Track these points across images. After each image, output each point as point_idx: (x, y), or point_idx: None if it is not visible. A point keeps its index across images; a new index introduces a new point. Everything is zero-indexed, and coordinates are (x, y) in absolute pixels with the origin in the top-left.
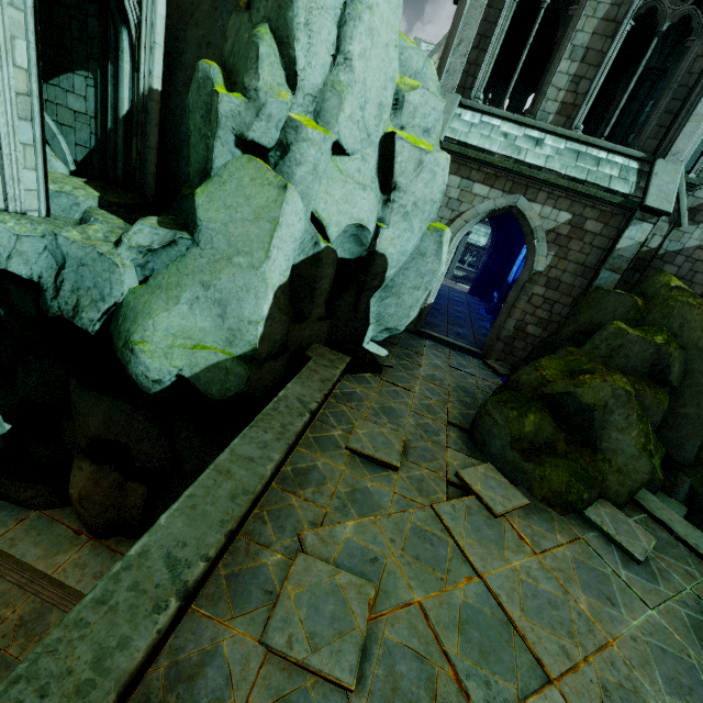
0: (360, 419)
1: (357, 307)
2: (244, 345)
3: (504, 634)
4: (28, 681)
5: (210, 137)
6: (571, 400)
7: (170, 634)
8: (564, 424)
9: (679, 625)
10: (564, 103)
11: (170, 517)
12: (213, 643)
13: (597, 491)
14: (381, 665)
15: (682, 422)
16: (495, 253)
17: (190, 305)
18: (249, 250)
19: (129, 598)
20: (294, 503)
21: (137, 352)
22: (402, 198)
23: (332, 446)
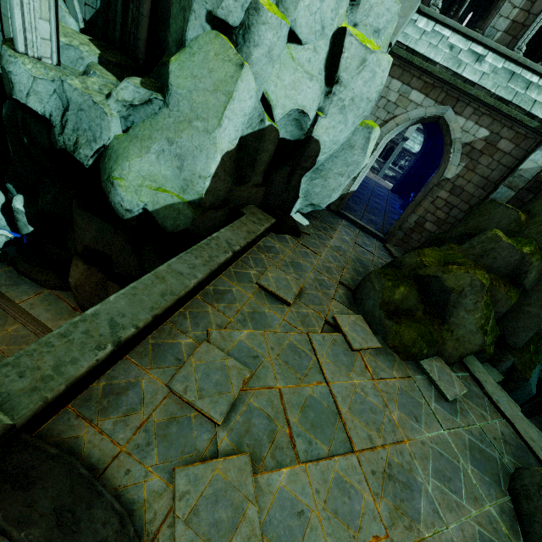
0: (273, 266)
1: (290, 181)
2: (194, 194)
3: (332, 419)
4: (13, 367)
5: (186, 10)
6: (437, 282)
7: (110, 368)
8: (426, 299)
9: (460, 443)
10: (514, 22)
11: (117, 298)
12: (136, 379)
13: (435, 350)
14: (243, 416)
15: (523, 317)
16: (422, 159)
17: (157, 156)
18: (206, 117)
19: (81, 337)
20: (210, 311)
21: (116, 185)
22: (342, 92)
23: (246, 280)
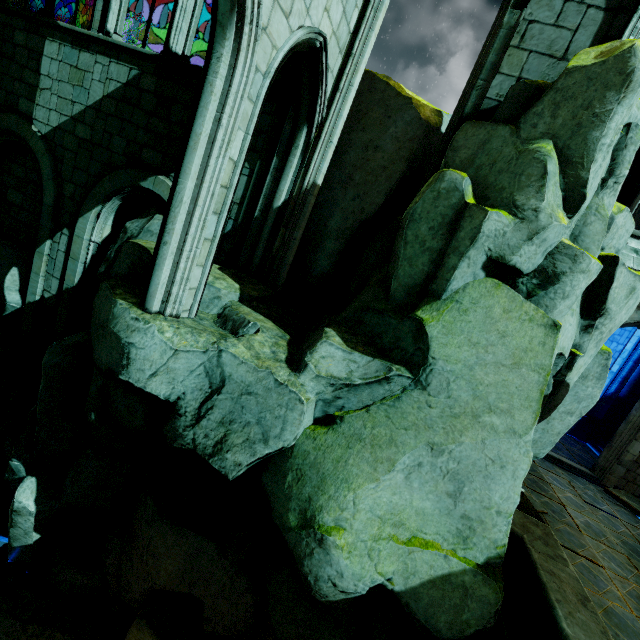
0: None
1: None
2: (486, 546)
3: None
4: None
5: (451, 255)
6: None
7: None
8: None
9: None
10: None
11: None
12: None
13: None
14: None
15: None
16: None
17: (407, 474)
18: (507, 408)
19: None
20: None
21: (329, 545)
22: (605, 325)
23: None
